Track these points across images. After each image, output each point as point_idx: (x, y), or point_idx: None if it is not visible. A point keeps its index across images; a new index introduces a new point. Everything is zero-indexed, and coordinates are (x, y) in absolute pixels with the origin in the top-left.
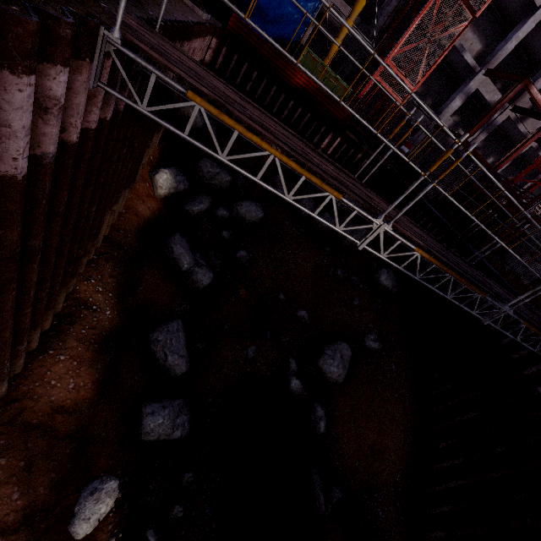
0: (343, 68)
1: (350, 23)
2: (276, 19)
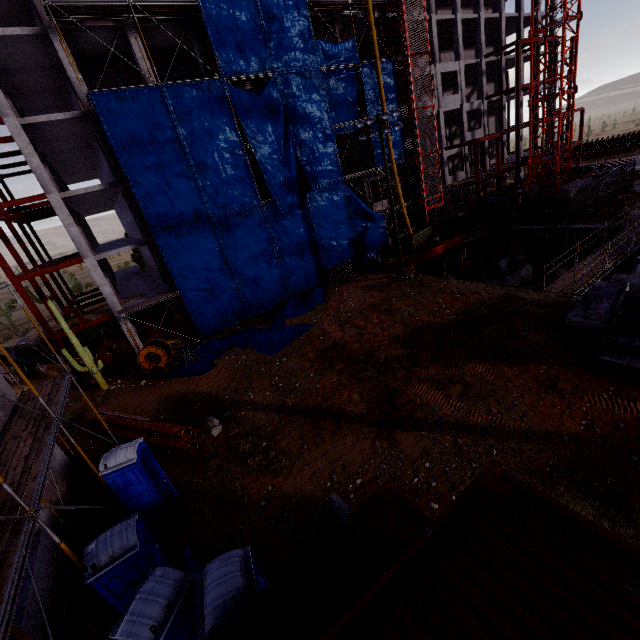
0: (398, 219)
1: (405, 209)
2: (376, 241)
